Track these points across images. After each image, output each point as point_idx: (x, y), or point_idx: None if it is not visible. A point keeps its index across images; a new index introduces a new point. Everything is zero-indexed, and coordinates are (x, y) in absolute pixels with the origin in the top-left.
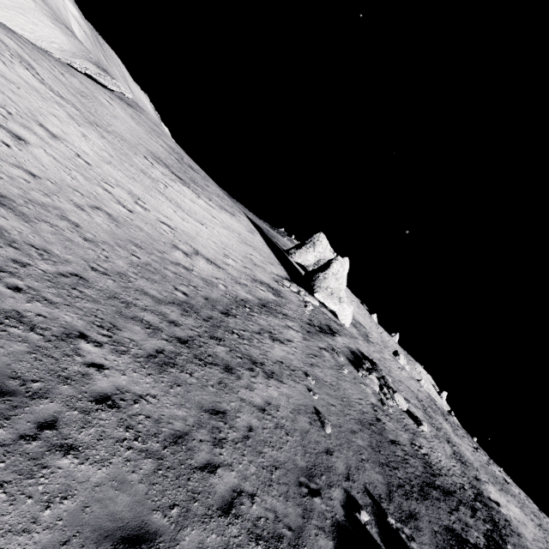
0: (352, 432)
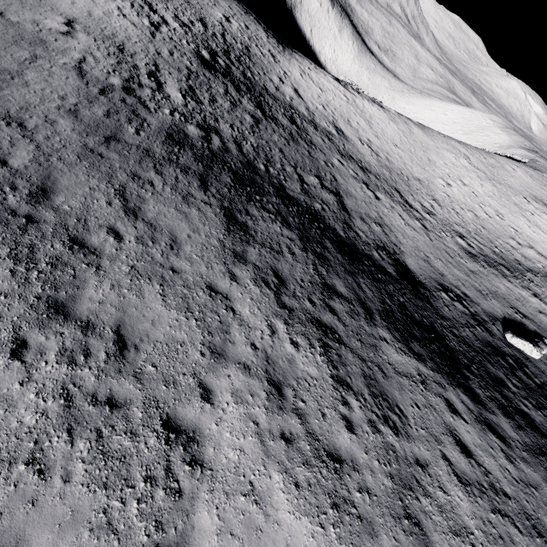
0: None
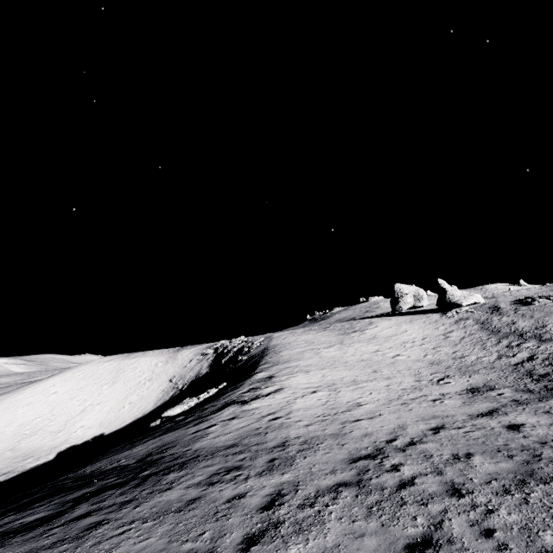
0: None
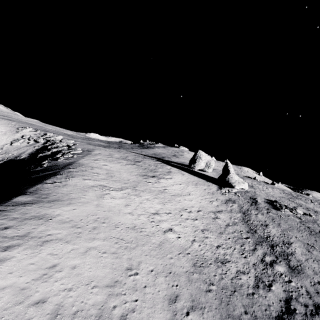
0: (316, 241)
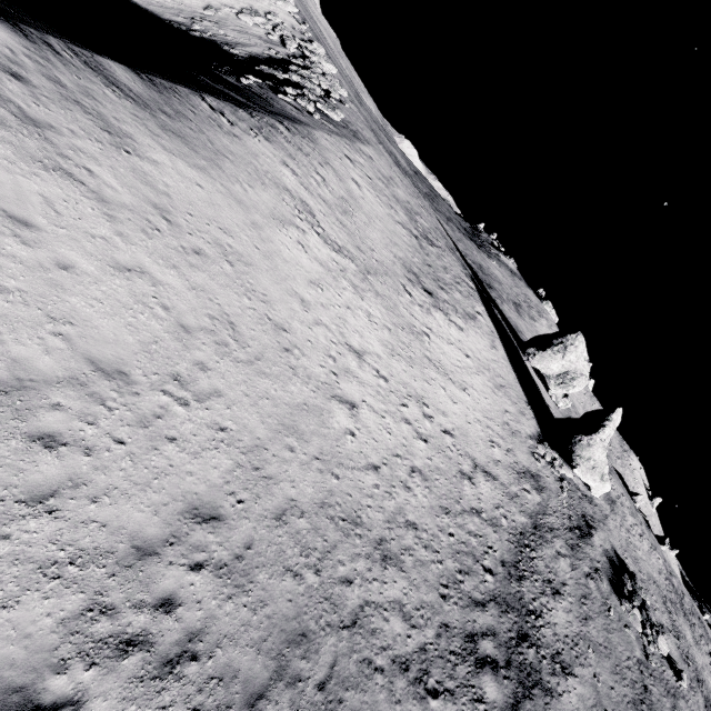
0: None
